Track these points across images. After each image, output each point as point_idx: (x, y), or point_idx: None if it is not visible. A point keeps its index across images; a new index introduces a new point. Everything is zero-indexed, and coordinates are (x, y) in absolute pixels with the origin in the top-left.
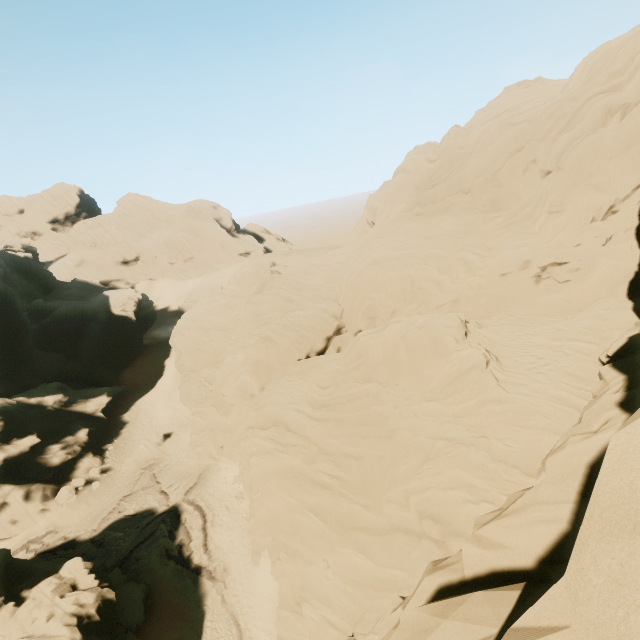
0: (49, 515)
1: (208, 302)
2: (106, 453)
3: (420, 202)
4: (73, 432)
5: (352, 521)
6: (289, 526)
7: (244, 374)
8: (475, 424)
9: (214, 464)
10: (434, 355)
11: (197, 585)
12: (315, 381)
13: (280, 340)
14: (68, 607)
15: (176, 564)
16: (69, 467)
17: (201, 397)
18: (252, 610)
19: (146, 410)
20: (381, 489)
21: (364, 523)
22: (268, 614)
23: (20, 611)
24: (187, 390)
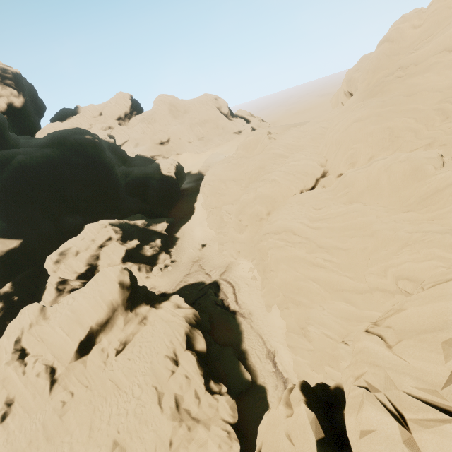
0: (150, 280)
1: (223, 163)
2: (171, 253)
3: (402, 66)
4: (153, 240)
5: (340, 286)
6: (295, 288)
7: (257, 204)
8: (447, 223)
9: (235, 261)
10: (413, 180)
11: (235, 319)
12: (311, 205)
13: (282, 181)
14: (179, 314)
15: (221, 308)
16: (155, 258)
17: (222, 223)
18: (269, 333)
19: (188, 232)
20: (363, 267)
21: (349, 287)
22: (280, 335)
23: (158, 312)
24: (212, 220)
